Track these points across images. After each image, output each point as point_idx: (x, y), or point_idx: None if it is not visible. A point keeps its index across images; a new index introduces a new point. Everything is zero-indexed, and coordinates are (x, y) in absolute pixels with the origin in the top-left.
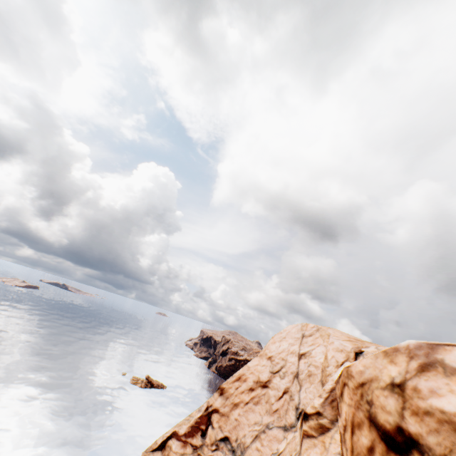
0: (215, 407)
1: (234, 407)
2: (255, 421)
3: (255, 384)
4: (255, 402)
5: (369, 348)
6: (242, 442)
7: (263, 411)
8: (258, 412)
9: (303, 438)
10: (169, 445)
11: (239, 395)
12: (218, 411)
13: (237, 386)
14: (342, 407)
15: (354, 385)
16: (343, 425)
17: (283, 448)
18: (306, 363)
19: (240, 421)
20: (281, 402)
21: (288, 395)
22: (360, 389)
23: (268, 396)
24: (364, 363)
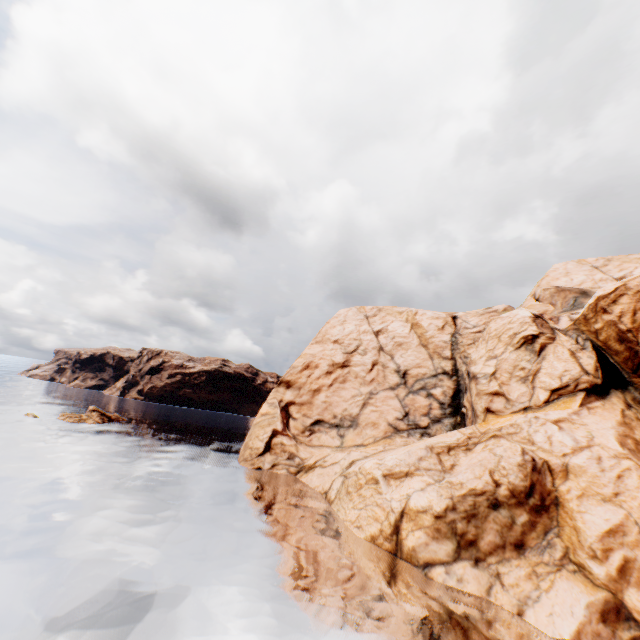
0: (289, 401)
1: (316, 393)
2: (353, 395)
3: (332, 367)
4: (341, 381)
5: (459, 313)
6: (347, 415)
7: (358, 385)
8: (352, 387)
9: (547, 345)
10: (278, 443)
11: (316, 382)
12: (294, 403)
13: (309, 374)
14: (614, 308)
15: (633, 293)
16: (616, 316)
17: (495, 369)
18: (387, 337)
19: (331, 402)
20: (374, 373)
21: (380, 365)
22: (639, 293)
23: (356, 373)
24: (637, 281)
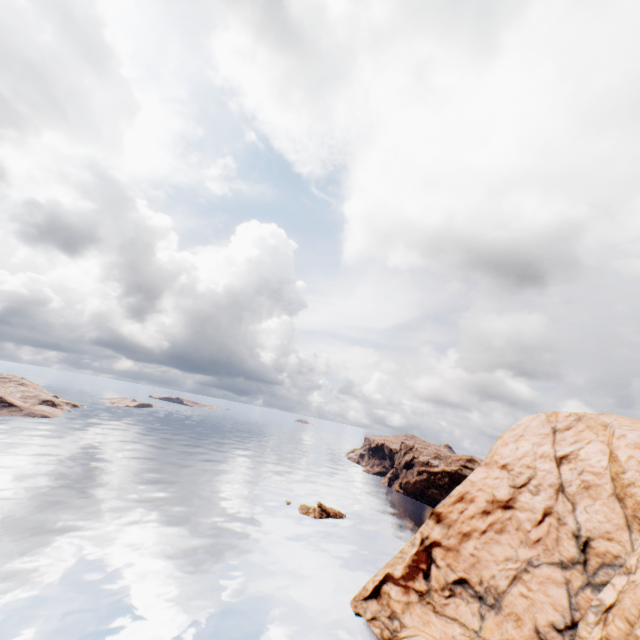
0: (434, 540)
1: (464, 538)
2: (505, 556)
3: (490, 505)
4: (497, 530)
5: None
6: (492, 586)
7: (516, 542)
8: (507, 543)
9: None
10: (386, 592)
11: (468, 522)
12: (440, 544)
13: (461, 509)
14: None
15: None
16: None
17: (615, 599)
18: (573, 469)
19: (479, 557)
20: (542, 528)
21: (554, 517)
22: None
23: (518, 521)
24: None
